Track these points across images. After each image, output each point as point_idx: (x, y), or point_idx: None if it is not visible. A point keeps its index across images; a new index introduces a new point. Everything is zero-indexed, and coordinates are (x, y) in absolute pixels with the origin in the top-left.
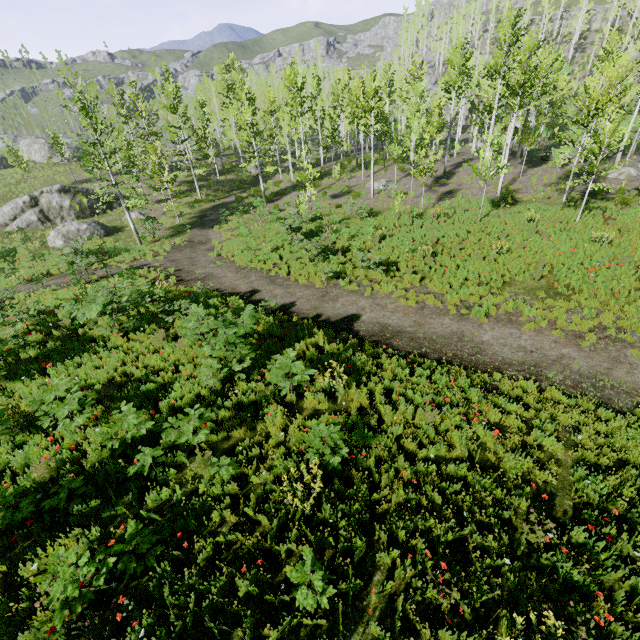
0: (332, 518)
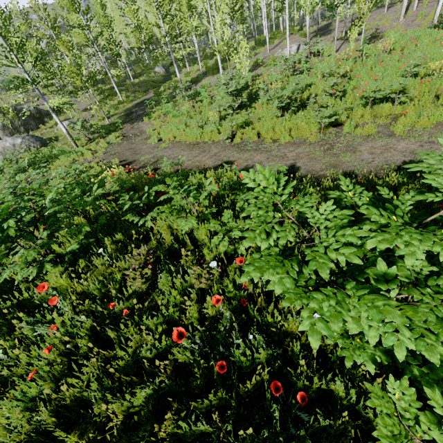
0: None
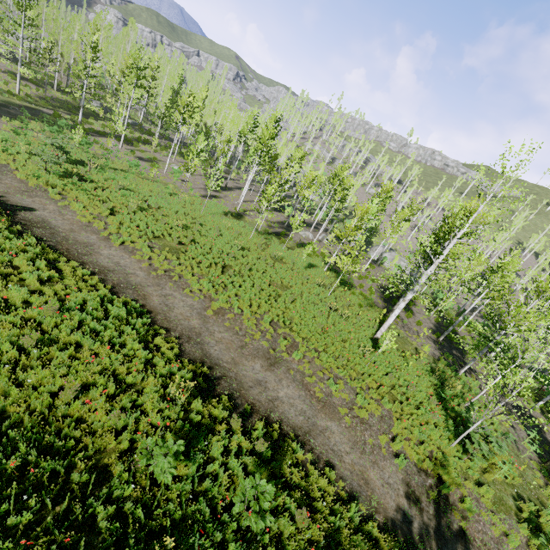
0: None
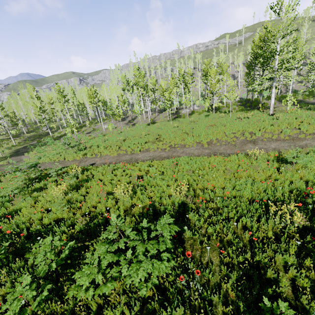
0: (71, 197)
